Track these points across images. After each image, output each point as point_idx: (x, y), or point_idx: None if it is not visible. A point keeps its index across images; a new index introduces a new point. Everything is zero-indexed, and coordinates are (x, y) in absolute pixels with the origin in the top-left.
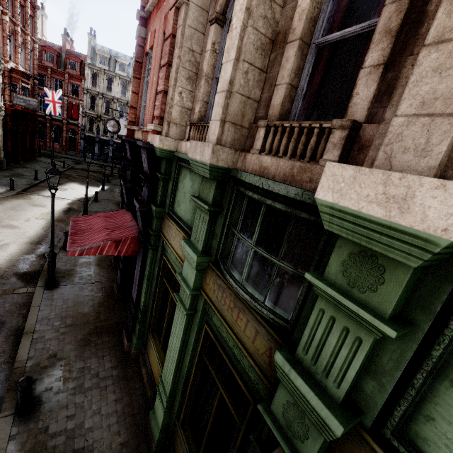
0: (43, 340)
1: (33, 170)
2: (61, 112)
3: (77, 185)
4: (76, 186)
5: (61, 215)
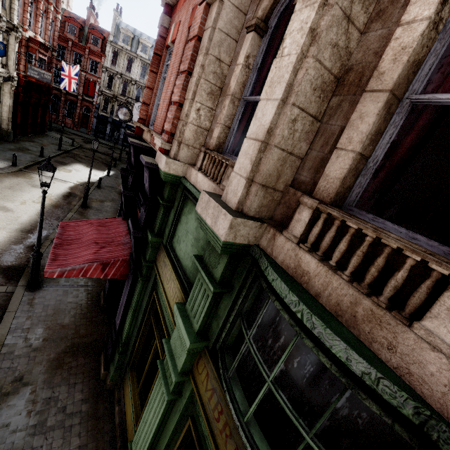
0: (11, 356)
1: (40, 146)
2: (77, 88)
3: (83, 166)
4: (82, 168)
5: (59, 200)
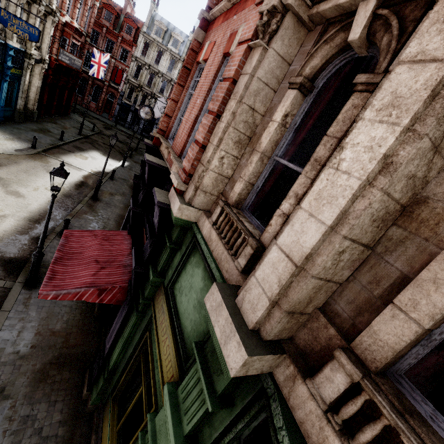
0: None
1: (62, 128)
2: (105, 73)
3: (99, 154)
4: (98, 156)
5: (71, 189)
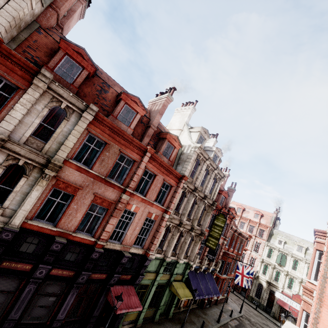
0: None
1: None
2: None
3: None
4: None
5: None
